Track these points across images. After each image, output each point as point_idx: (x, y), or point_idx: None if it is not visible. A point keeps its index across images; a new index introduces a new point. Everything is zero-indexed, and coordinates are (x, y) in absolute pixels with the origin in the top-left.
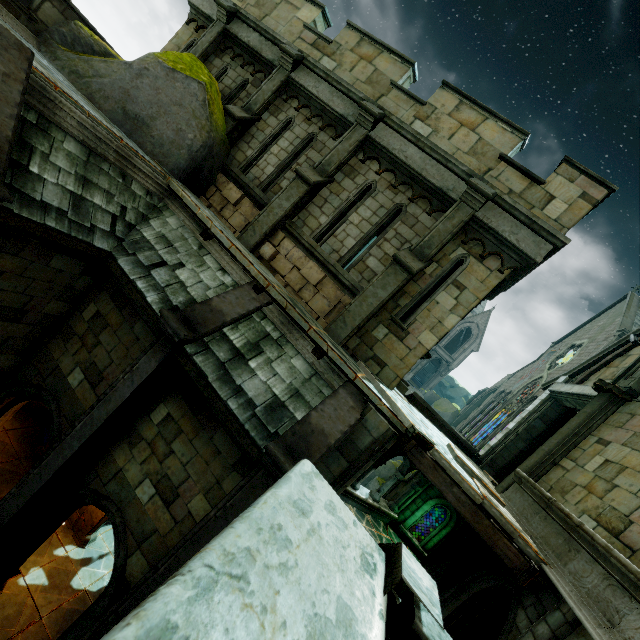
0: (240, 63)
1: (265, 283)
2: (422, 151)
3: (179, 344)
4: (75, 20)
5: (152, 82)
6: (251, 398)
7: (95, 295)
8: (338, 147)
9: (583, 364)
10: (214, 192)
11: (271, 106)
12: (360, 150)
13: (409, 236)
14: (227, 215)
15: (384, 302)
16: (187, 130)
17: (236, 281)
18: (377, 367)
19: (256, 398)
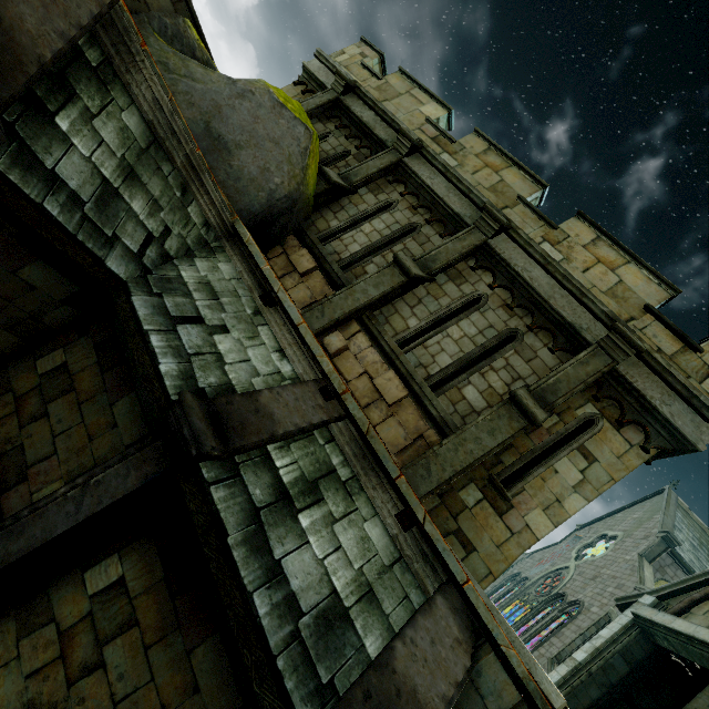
0: (345, 134)
1: (341, 387)
2: (551, 276)
3: (194, 459)
4: (185, 17)
5: (253, 108)
6: (294, 592)
7: (71, 338)
8: (448, 245)
9: (676, 585)
10: (279, 253)
11: (372, 183)
12: (472, 256)
13: (524, 372)
14: (289, 284)
15: (490, 454)
16: (275, 172)
17: (297, 373)
18: (461, 550)
19: (303, 594)
